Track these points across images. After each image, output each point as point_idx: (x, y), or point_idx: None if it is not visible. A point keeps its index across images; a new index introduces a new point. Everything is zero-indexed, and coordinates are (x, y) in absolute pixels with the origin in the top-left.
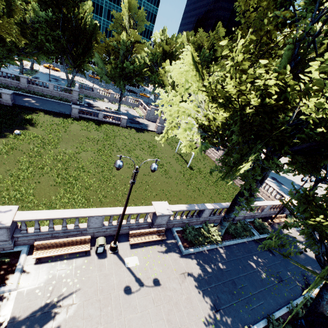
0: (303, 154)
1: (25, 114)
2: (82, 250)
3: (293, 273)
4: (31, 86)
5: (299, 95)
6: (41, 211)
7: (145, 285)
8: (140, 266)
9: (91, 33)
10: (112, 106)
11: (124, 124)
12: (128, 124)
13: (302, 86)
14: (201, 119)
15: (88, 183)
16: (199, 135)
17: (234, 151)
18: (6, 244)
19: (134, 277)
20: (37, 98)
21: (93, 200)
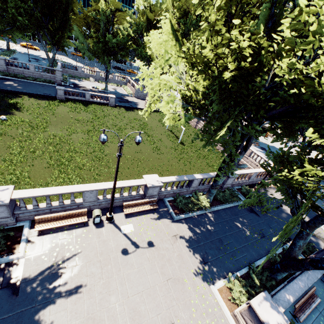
0: (280, 118)
1: (9, 99)
2: (80, 221)
3: (275, 230)
4: (10, 68)
5: (271, 56)
6: (36, 189)
7: (140, 247)
8: (135, 232)
9: (66, 3)
10: (99, 85)
11: (113, 103)
12: (117, 103)
13: (275, 47)
14: (183, 89)
15: (81, 163)
16: (182, 106)
17: (215, 120)
18: (8, 220)
19: (130, 241)
20: (18, 81)
21: (87, 179)
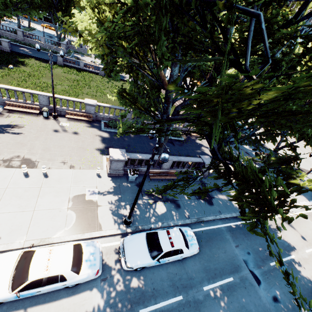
0: None
1: (20, 58)
2: (34, 112)
3: (181, 154)
4: (26, 39)
5: None
6: (9, 86)
7: (68, 132)
8: (69, 126)
9: None
10: (98, 61)
11: (103, 73)
12: None
13: None
14: None
15: (56, 99)
16: None
17: None
18: None
19: (62, 128)
20: (31, 49)
21: None
